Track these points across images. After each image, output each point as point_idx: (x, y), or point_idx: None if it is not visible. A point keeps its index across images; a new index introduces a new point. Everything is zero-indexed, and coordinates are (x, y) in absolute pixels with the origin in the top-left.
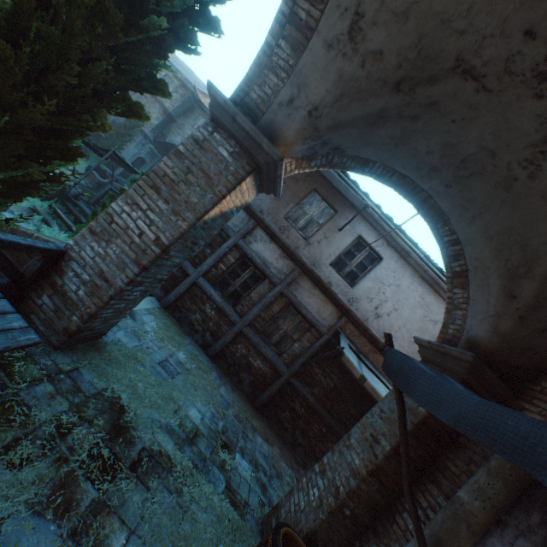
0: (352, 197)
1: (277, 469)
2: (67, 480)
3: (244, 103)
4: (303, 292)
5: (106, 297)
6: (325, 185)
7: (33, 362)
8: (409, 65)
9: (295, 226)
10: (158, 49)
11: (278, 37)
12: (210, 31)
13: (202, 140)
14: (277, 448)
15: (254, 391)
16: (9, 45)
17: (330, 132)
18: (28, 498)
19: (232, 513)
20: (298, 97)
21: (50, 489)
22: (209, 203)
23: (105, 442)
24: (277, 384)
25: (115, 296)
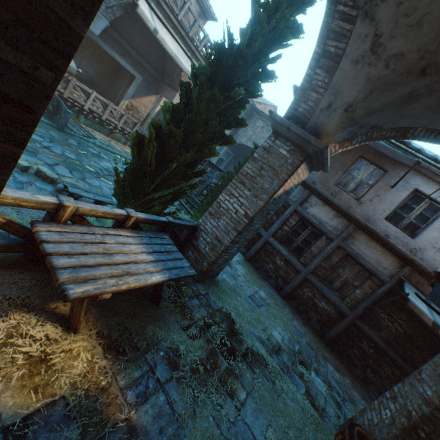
0: (399, 157)
1: (349, 395)
2: (212, 352)
3: (294, 116)
4: (359, 245)
5: (219, 251)
6: (370, 150)
7: (189, 287)
8: (431, 55)
9: (345, 189)
10: (240, 104)
11: (314, 68)
12: (268, 80)
13: (268, 147)
14: (348, 379)
15: (321, 327)
16: (177, 130)
17: (365, 118)
18: (198, 355)
19: (312, 411)
20: (334, 101)
21: (206, 354)
22: (276, 187)
23: (227, 337)
24: (342, 323)
25: (224, 250)
